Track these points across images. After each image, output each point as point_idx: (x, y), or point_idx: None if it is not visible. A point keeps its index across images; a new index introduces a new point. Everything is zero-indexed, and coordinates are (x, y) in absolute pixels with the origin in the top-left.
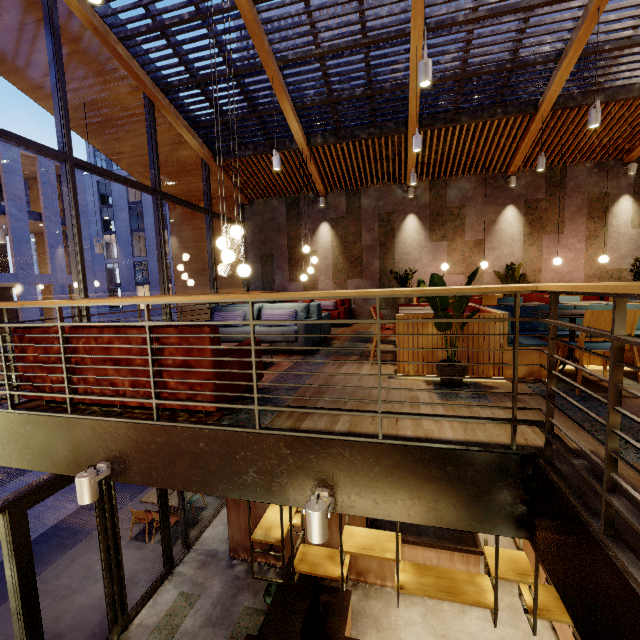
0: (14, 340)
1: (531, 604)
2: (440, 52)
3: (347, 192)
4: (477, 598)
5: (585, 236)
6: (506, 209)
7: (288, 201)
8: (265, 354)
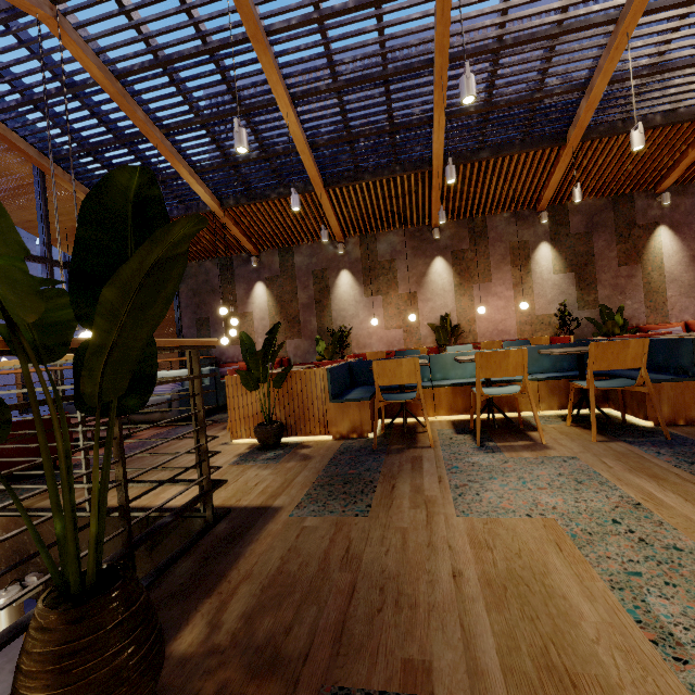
0: None
1: None
2: (318, 117)
3: (280, 250)
4: None
5: (512, 284)
6: (435, 261)
7: (222, 262)
8: (142, 427)
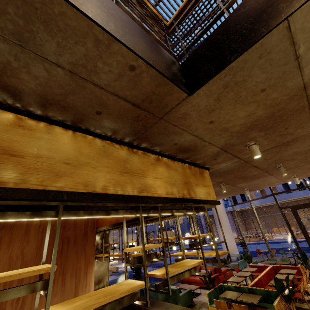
0: None
1: (161, 273)
2: None
3: None
4: (131, 286)
5: None
6: None
7: None
8: None
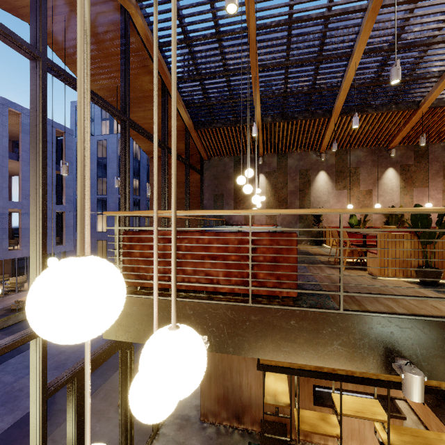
0: (124, 240)
1: None
2: (366, 67)
3: (277, 155)
4: None
5: (442, 190)
6: (388, 170)
7: (236, 159)
8: None
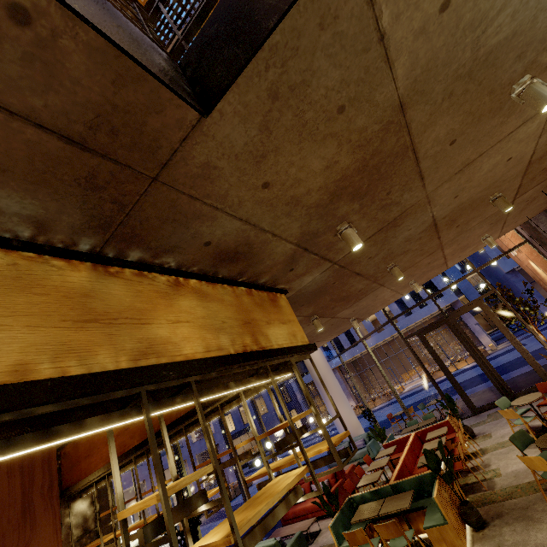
0: None
1: (222, 535)
2: None
3: None
4: None
5: None
6: None
7: None
8: None
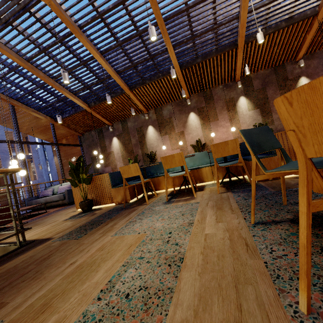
0: None
1: None
2: (116, 59)
3: (121, 121)
4: None
5: (228, 119)
6: (190, 114)
7: (98, 131)
8: (56, 207)
